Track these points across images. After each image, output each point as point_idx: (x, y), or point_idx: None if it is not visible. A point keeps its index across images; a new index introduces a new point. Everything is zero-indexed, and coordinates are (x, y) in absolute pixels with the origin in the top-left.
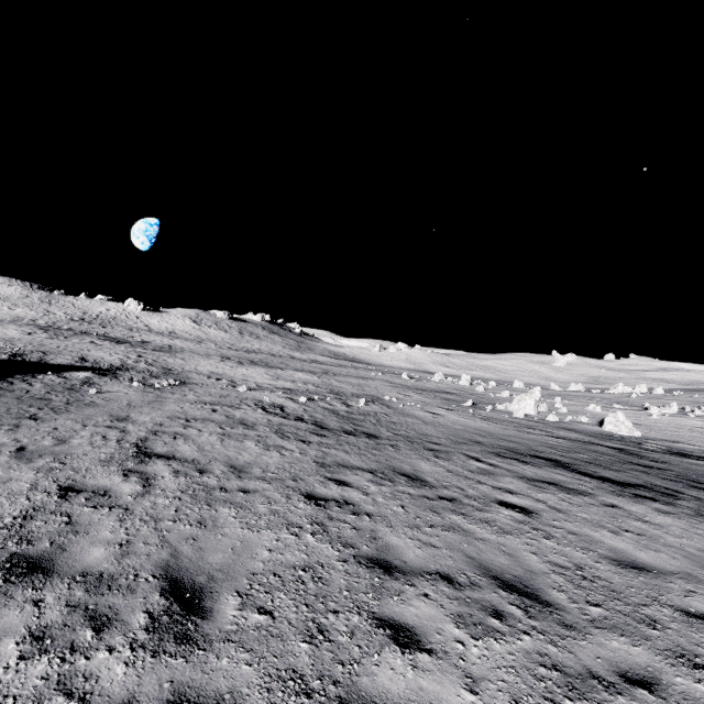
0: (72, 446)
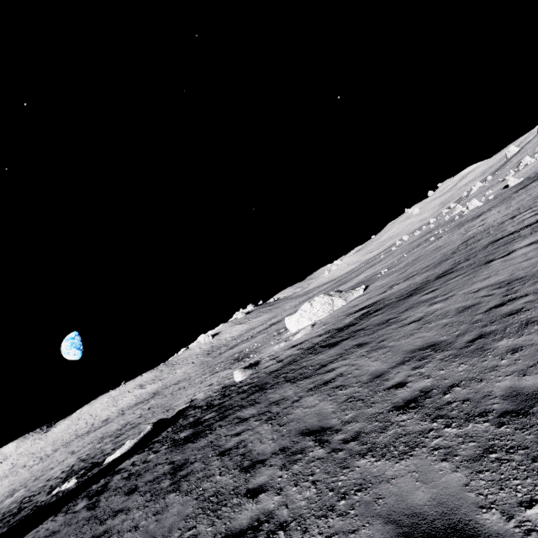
0: (467, 230)
